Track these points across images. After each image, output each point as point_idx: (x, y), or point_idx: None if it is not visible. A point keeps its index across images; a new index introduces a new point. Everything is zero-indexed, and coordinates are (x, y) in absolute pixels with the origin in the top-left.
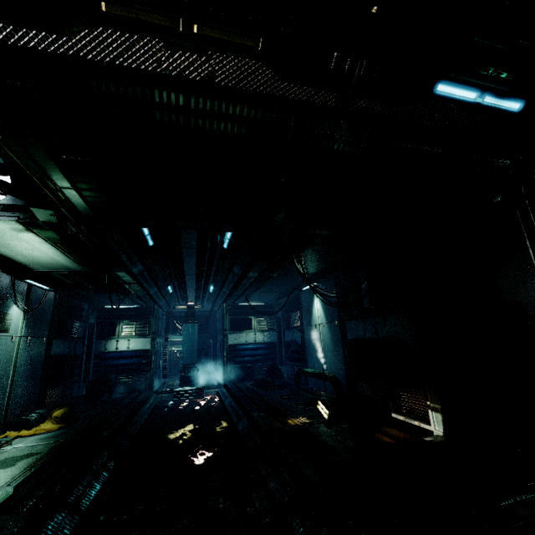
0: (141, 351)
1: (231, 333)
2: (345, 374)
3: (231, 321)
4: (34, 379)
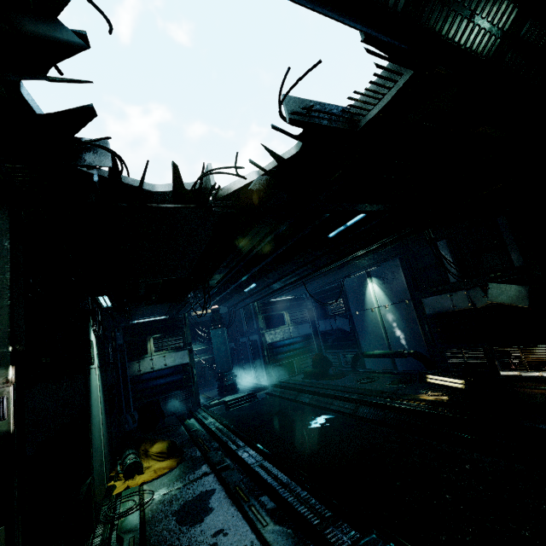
0: (179, 366)
1: (267, 332)
2: (426, 348)
3: (265, 319)
4: (106, 416)
